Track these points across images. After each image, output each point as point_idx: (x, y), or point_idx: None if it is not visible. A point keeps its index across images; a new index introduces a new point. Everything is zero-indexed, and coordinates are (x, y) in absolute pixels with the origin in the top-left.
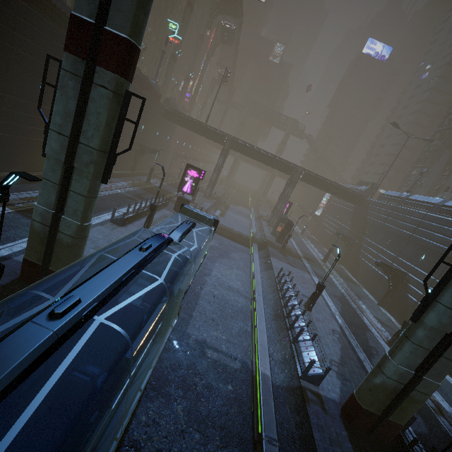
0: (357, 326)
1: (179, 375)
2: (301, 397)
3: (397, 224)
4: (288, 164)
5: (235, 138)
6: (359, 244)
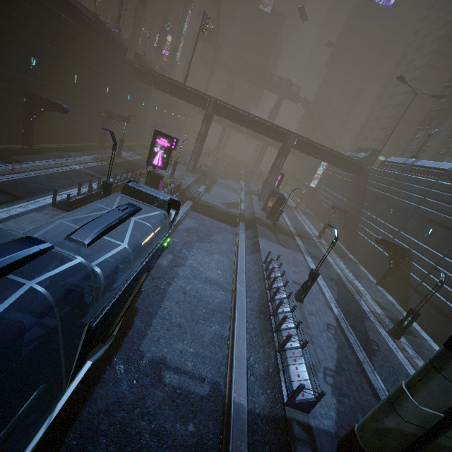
0: (355, 315)
1: (117, 421)
2: (285, 435)
3: (401, 195)
4: (279, 129)
5: (219, 101)
6: (357, 218)
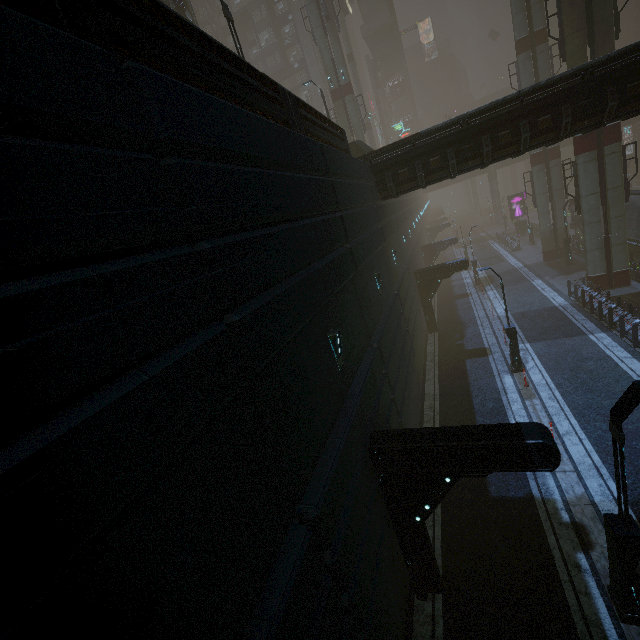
0: None
1: None
2: None
3: None
4: None
5: None
6: None
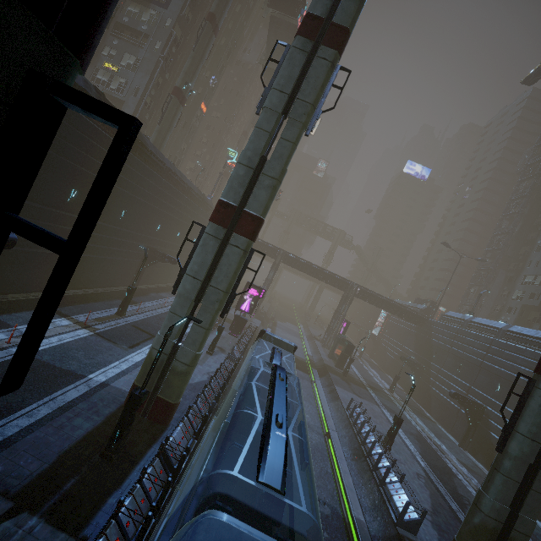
0: (442, 471)
1: None
2: None
3: (465, 349)
4: (343, 280)
5: (287, 252)
6: (427, 371)
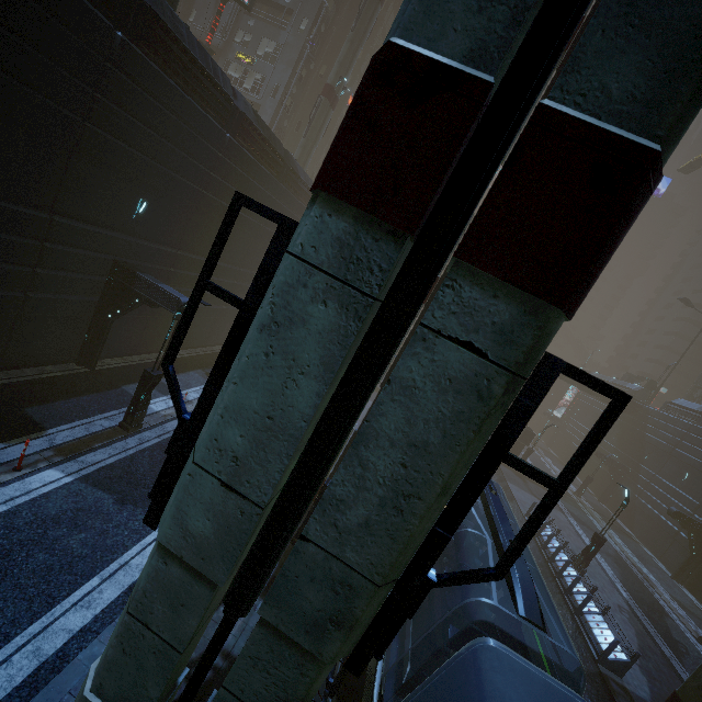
0: (650, 606)
1: None
2: (603, 687)
3: (699, 455)
4: None
5: None
6: (634, 475)
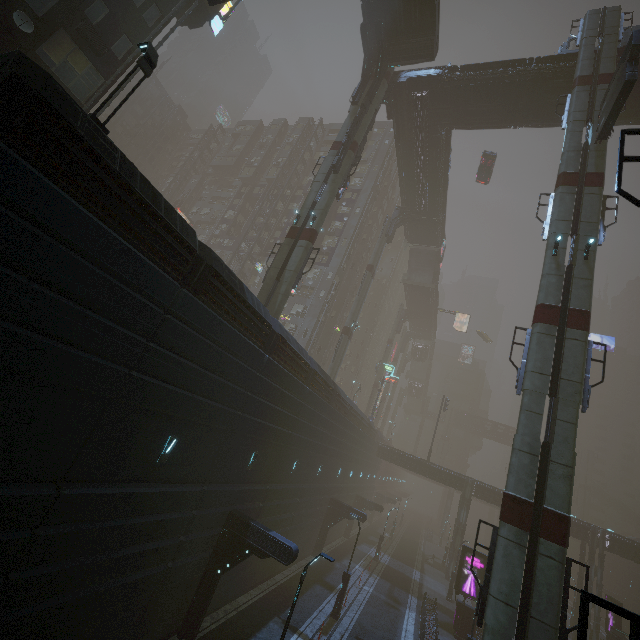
0: None
1: None
2: None
3: None
4: (575, 521)
5: (475, 480)
6: None
